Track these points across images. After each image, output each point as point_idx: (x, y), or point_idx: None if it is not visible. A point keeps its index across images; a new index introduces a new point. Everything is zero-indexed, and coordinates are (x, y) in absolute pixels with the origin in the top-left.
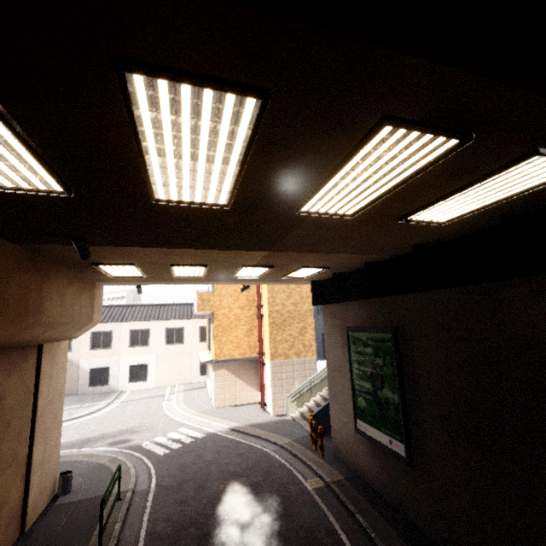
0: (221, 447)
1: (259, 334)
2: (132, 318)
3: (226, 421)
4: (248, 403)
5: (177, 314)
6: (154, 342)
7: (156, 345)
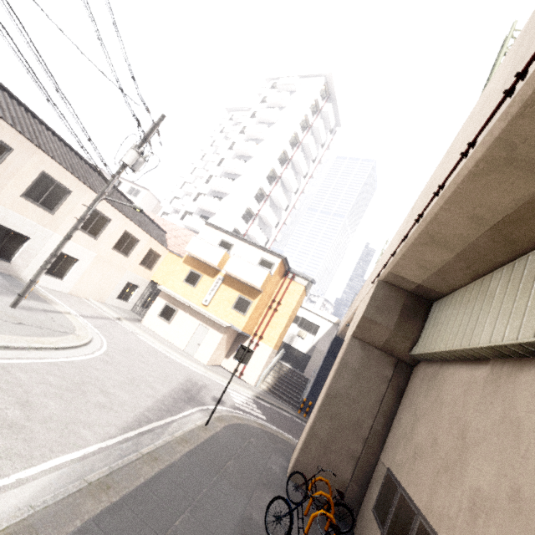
0: (277, 415)
1: (268, 323)
2: (98, 190)
3: (241, 387)
4: (217, 364)
5: (135, 217)
6: (105, 239)
7: (104, 243)
